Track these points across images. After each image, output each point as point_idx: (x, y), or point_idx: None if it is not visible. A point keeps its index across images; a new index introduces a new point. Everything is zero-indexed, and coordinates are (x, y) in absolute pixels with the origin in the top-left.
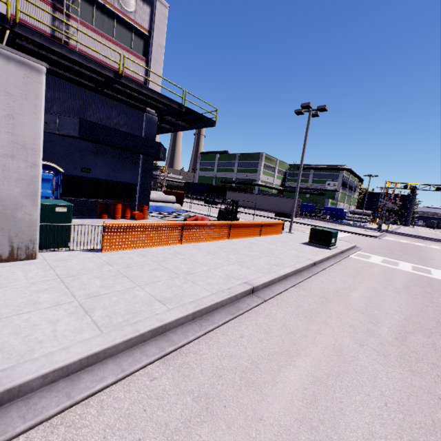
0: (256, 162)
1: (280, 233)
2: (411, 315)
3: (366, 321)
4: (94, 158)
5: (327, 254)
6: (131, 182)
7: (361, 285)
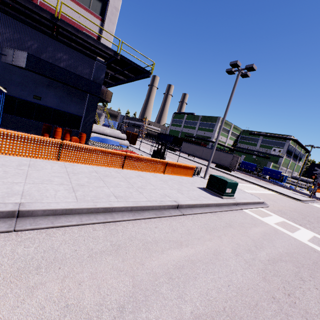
0: (213, 124)
1: (191, 176)
2: (219, 312)
3: (115, 303)
4: (46, 89)
5: (209, 201)
6: (77, 114)
7: (205, 243)
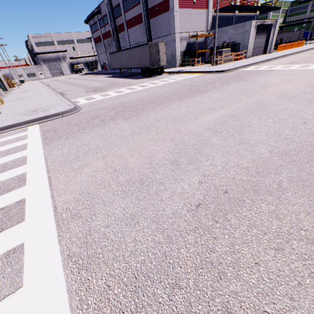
0: None
1: (302, 46)
2: None
3: None
4: None
5: None
6: None
7: None
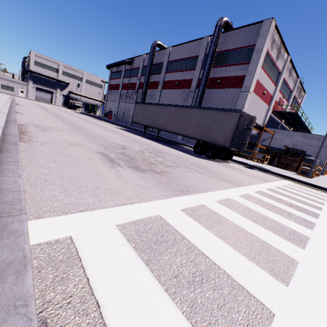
0: None
1: None
2: None
3: None
4: None
5: None
6: None
7: None
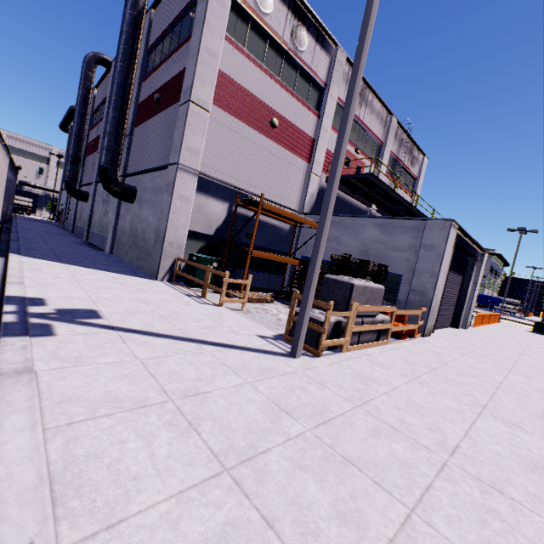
0: None
1: (497, 321)
2: None
3: None
4: None
5: None
6: None
7: None
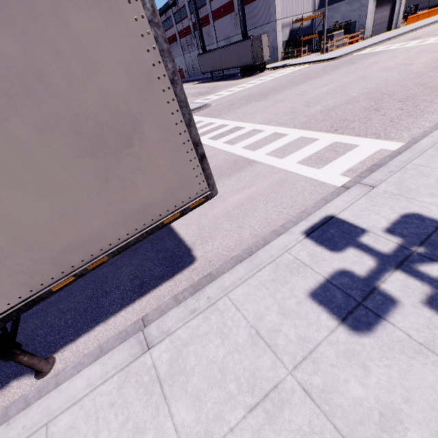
0: None
1: None
2: None
3: None
4: None
5: None
6: None
7: None
